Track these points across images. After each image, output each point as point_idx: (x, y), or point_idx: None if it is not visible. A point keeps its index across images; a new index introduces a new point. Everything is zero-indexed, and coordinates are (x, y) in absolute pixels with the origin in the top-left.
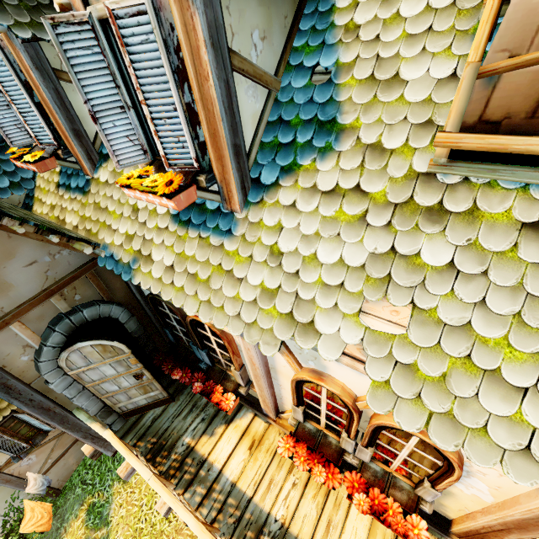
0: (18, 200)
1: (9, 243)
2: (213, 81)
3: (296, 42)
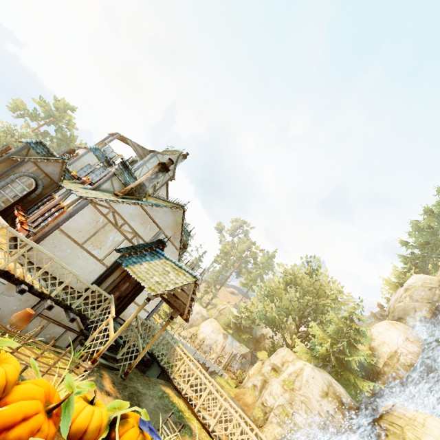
0: None
1: (59, 167)
2: (107, 177)
3: None
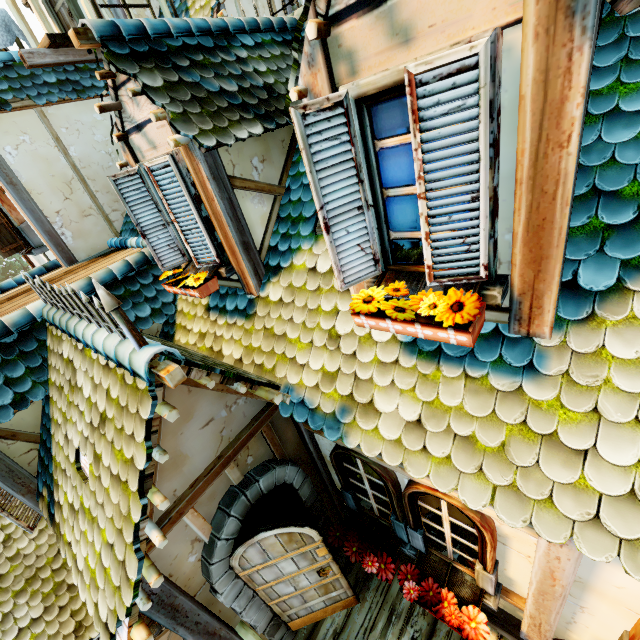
0: (156, 329)
1: (188, 400)
2: (577, 146)
3: (594, 84)
